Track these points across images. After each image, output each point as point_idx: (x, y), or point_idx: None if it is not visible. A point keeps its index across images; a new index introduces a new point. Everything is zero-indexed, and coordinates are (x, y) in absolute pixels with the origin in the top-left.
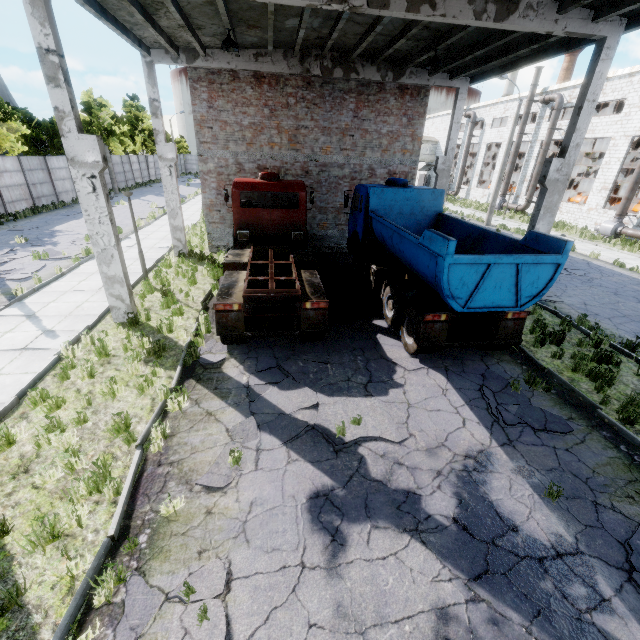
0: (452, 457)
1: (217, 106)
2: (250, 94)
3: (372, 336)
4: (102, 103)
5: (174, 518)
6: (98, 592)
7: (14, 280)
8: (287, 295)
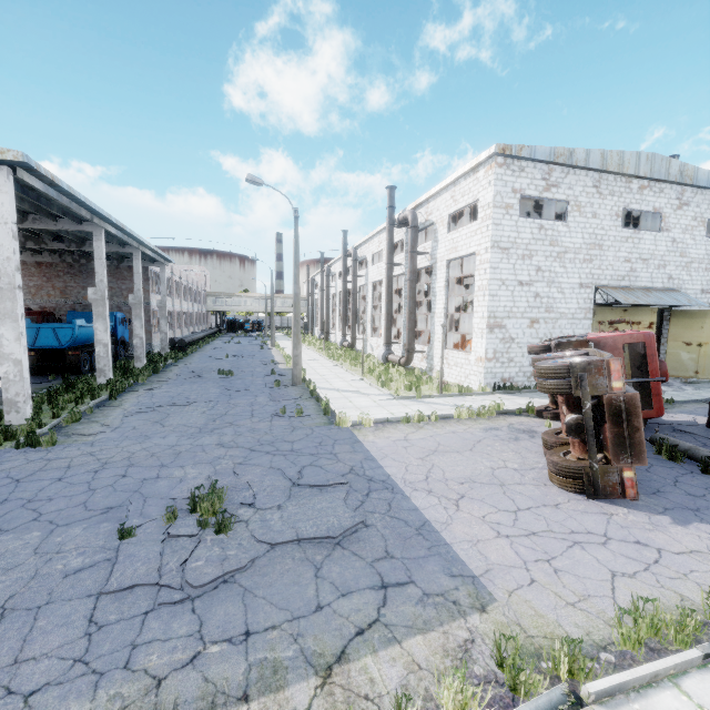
0: None
1: None
2: (34, 271)
3: None
4: None
5: None
6: None
7: None
8: None
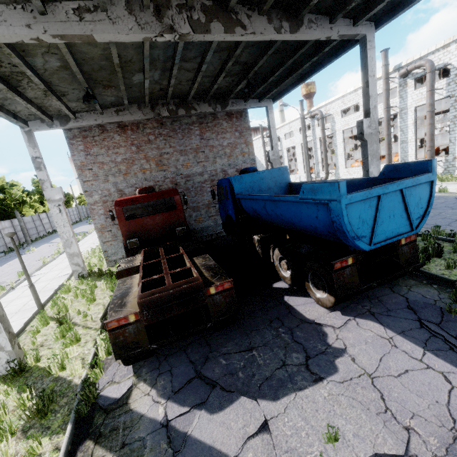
0: None
1: (93, 153)
2: (118, 139)
3: (280, 300)
4: (13, 184)
5: None
6: None
7: None
8: (187, 286)
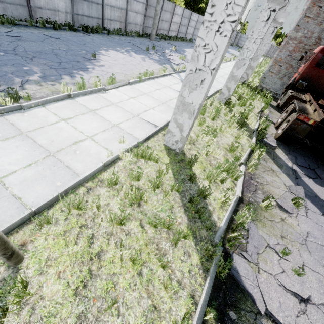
0: None
1: None
2: None
3: None
4: None
5: (264, 209)
6: (234, 217)
7: (173, 64)
8: None
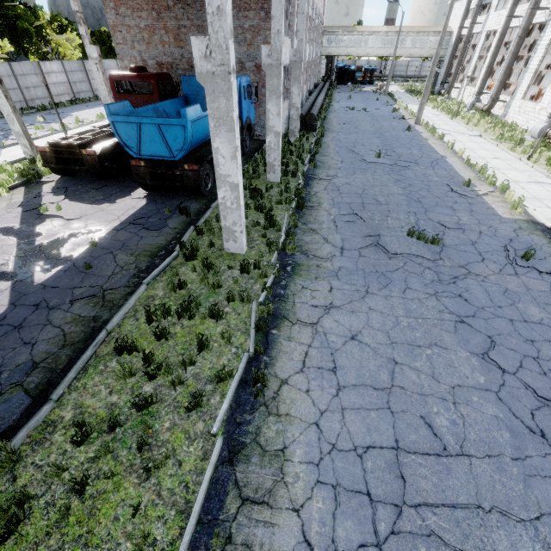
0: (82, 228)
1: (121, 13)
2: (141, 0)
3: None
4: None
5: None
6: None
7: (13, 139)
8: (70, 144)
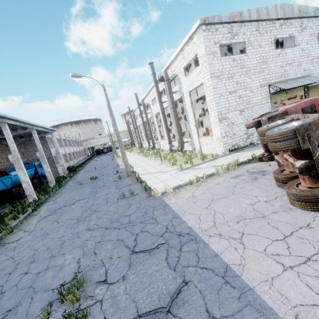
0: None
1: None
2: None
3: None
4: None
5: None
6: None
7: None
8: None
